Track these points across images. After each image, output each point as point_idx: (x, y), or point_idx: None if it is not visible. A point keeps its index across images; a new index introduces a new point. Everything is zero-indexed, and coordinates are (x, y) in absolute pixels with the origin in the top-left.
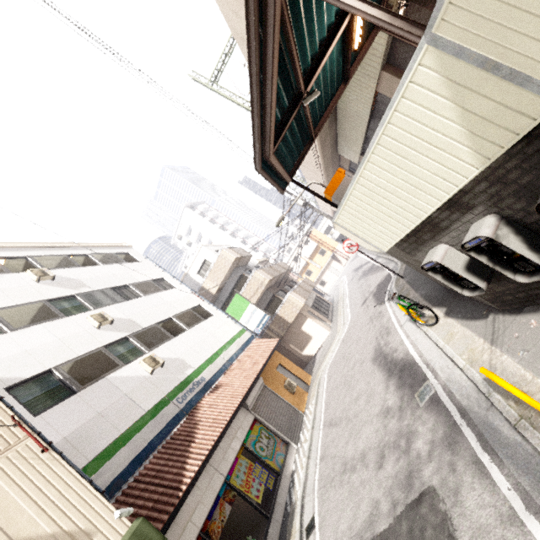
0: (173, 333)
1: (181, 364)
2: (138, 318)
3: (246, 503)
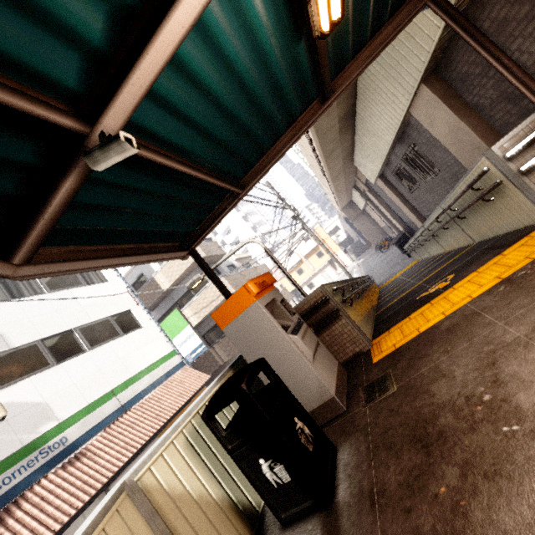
0: (61, 356)
1: (41, 414)
2: (14, 330)
3: None
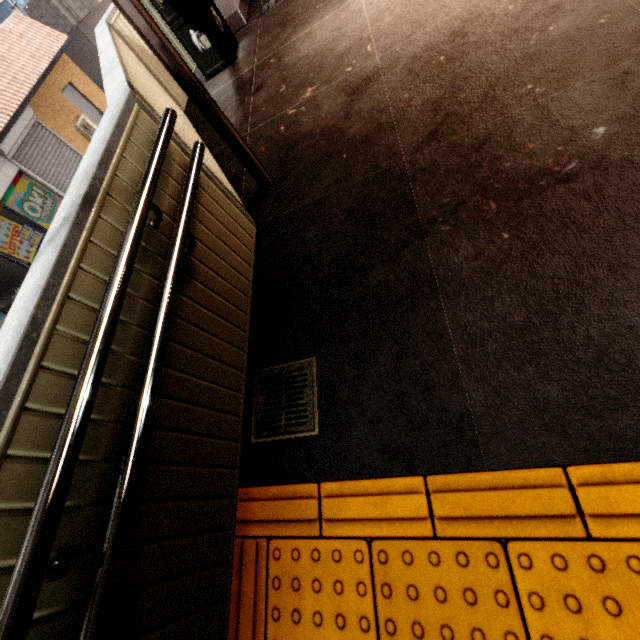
0: None
1: None
2: None
3: (12, 263)
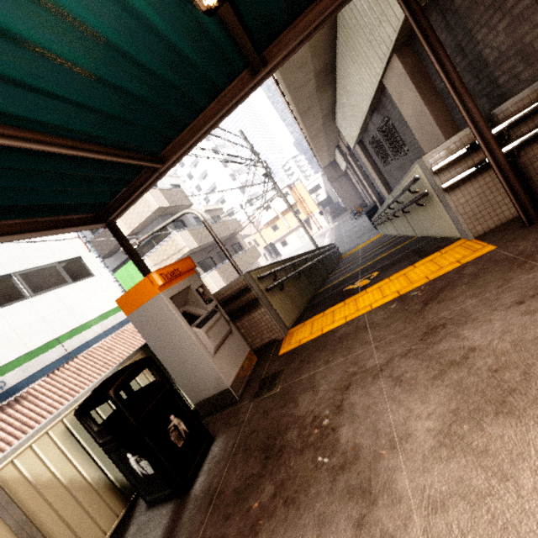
0: None
1: None
2: None
3: None
